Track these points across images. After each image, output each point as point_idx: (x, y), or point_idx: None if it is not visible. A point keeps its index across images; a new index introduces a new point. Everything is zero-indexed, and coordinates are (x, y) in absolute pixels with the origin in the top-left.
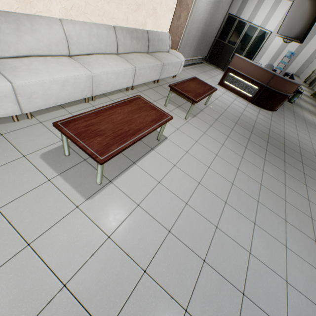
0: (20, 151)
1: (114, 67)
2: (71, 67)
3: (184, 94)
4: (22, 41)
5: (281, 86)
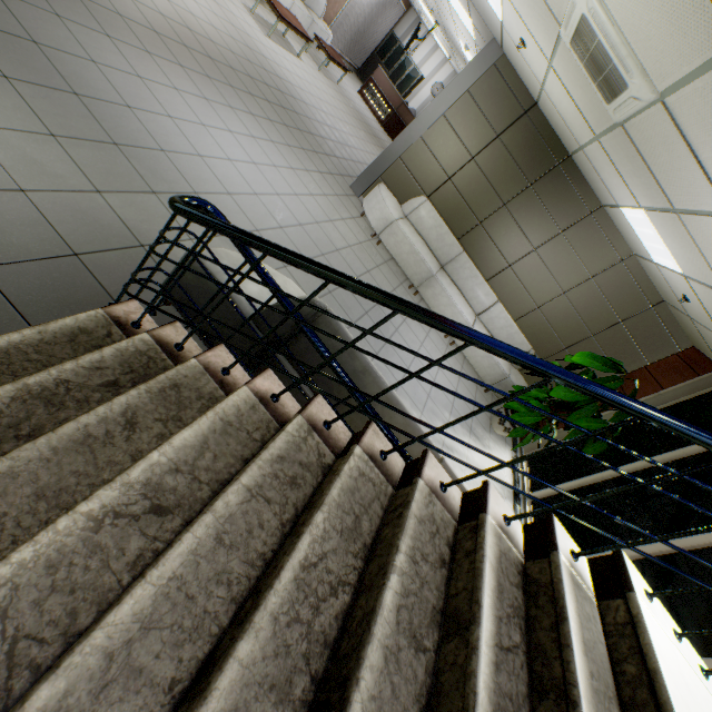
0: None
1: None
2: None
3: (324, 46)
4: None
5: (407, 118)
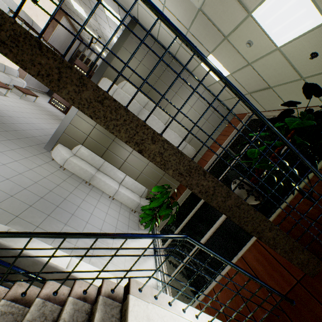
0: None
1: None
2: None
3: (20, 89)
4: None
5: None
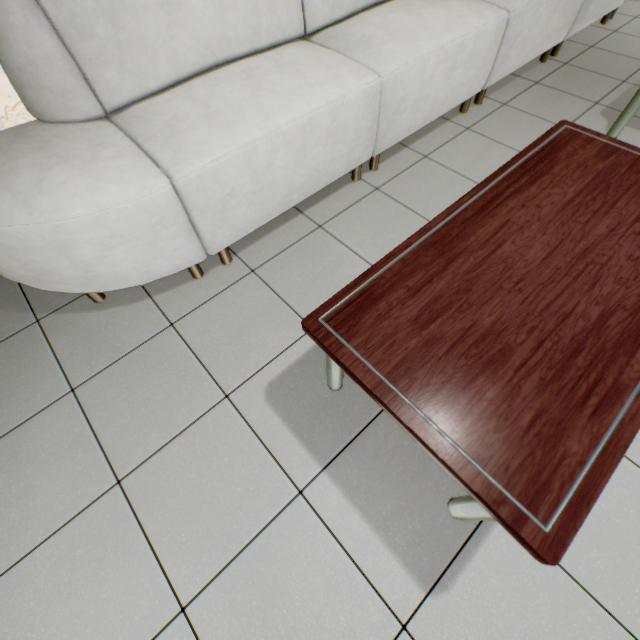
0: (216, 380)
1: (443, 35)
2: (318, 72)
3: None
4: (183, 22)
5: None
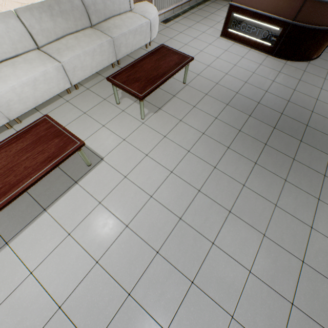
0: None
1: (22, 77)
2: None
3: (125, 88)
4: None
5: (321, 15)
